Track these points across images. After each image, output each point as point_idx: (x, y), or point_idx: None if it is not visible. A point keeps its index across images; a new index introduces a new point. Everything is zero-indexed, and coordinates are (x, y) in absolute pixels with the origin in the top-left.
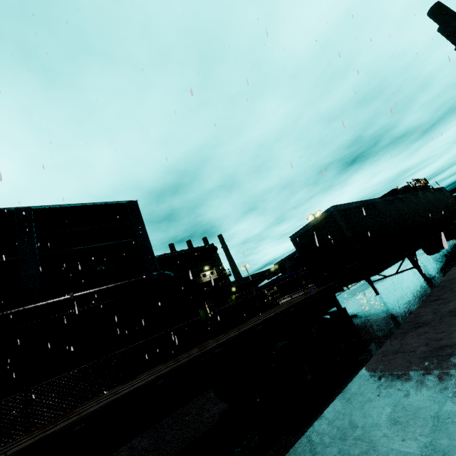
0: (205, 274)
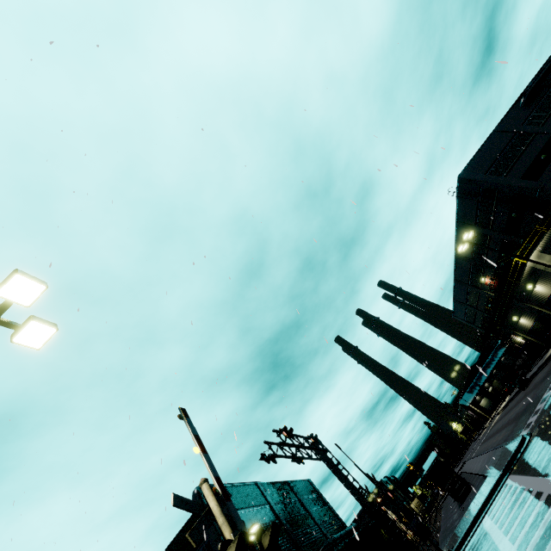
0: None
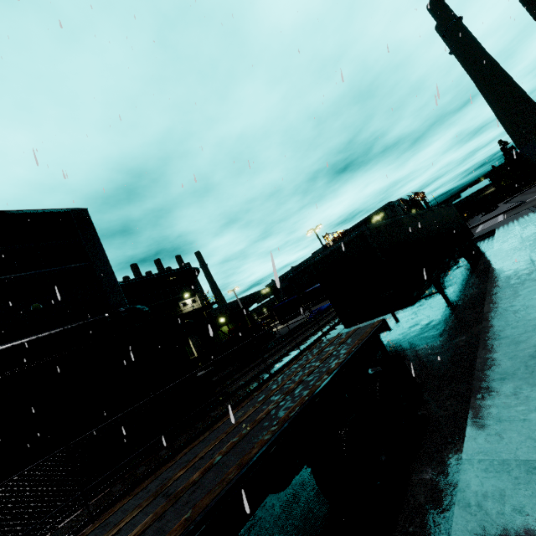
0: (185, 303)
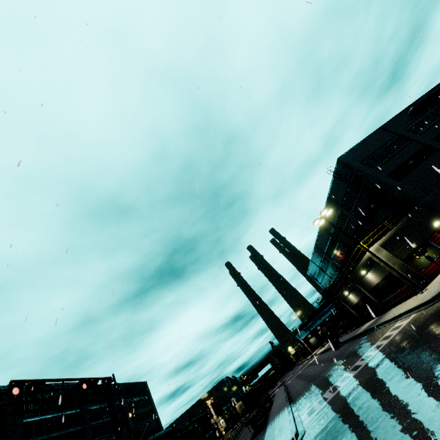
0: None
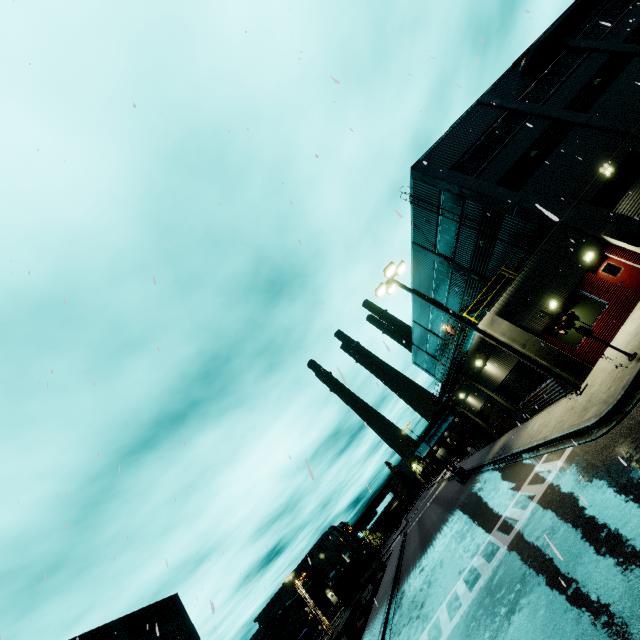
0: None
